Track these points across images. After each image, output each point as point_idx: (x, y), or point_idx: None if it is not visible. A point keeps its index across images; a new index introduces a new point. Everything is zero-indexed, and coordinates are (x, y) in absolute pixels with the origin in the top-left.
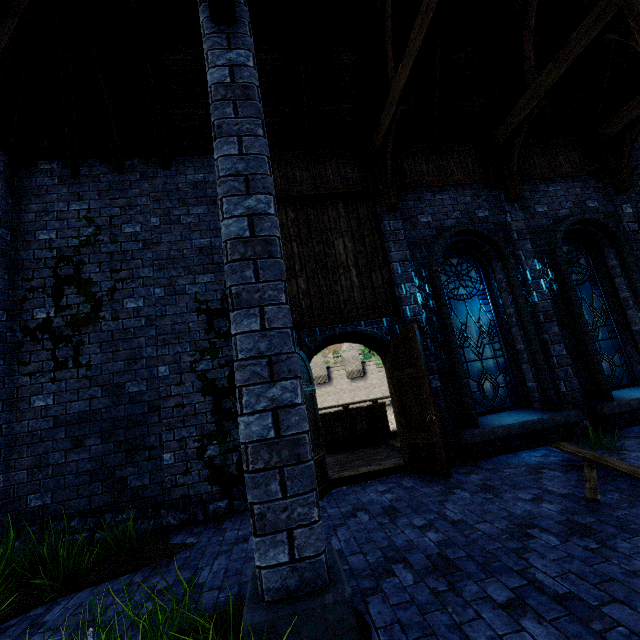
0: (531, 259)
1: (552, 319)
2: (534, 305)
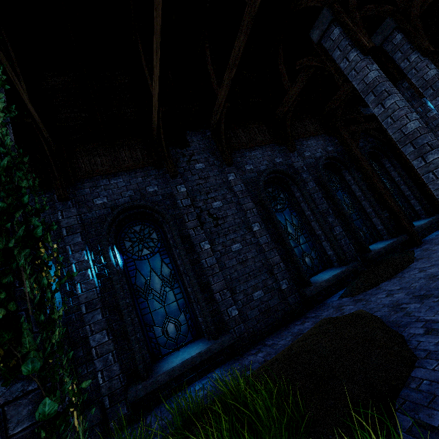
0: (80, 251)
1: (96, 307)
2: (78, 297)
